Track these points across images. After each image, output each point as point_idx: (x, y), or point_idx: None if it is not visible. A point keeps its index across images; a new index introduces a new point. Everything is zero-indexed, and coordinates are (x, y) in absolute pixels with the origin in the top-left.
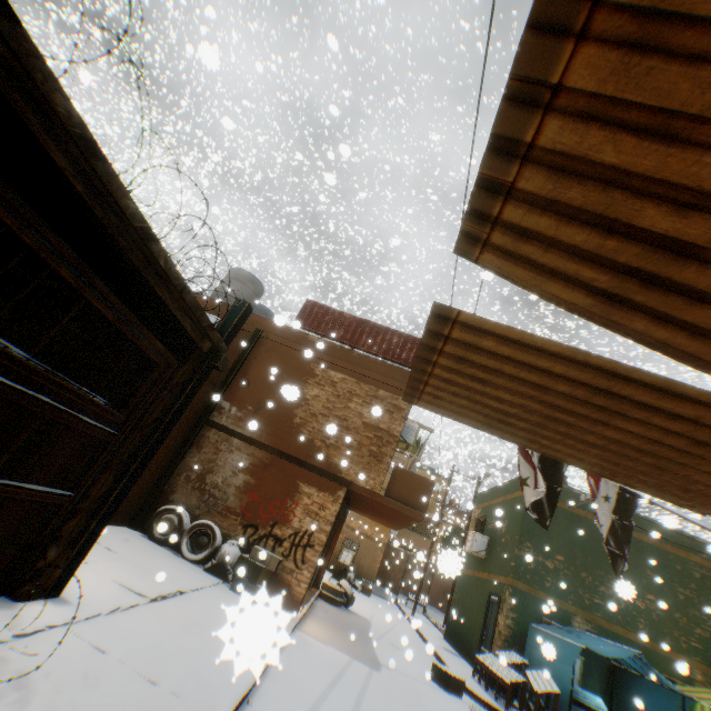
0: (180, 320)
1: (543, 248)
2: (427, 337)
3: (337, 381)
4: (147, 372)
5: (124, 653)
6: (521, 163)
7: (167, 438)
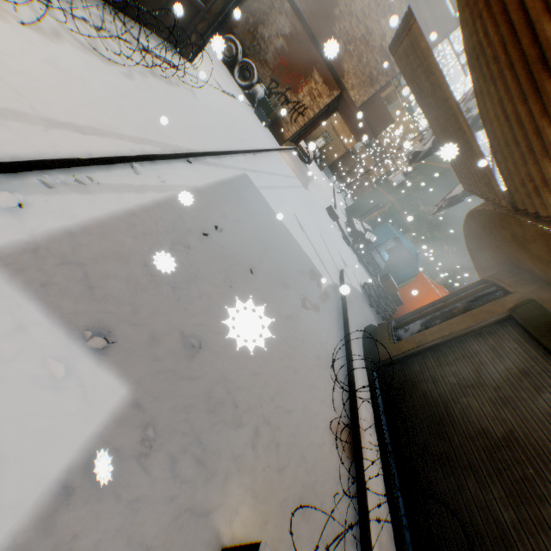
0: None
1: (463, 10)
2: (404, 22)
3: None
4: None
5: (217, 106)
6: None
7: None
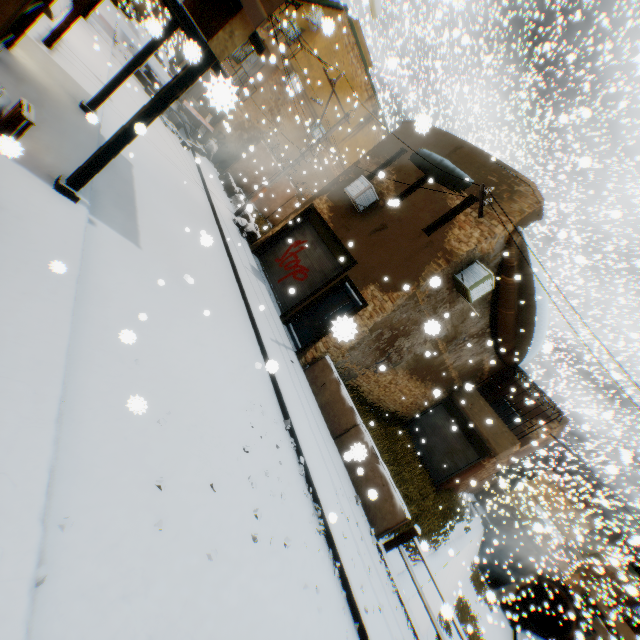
0: None
1: None
2: None
3: None
4: None
5: None
6: None
7: None
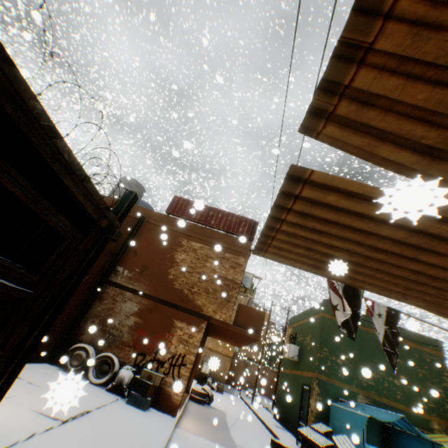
0: (83, 203)
1: (382, 113)
2: (280, 198)
3: (197, 249)
4: (56, 243)
5: None
6: (383, 21)
7: (77, 295)
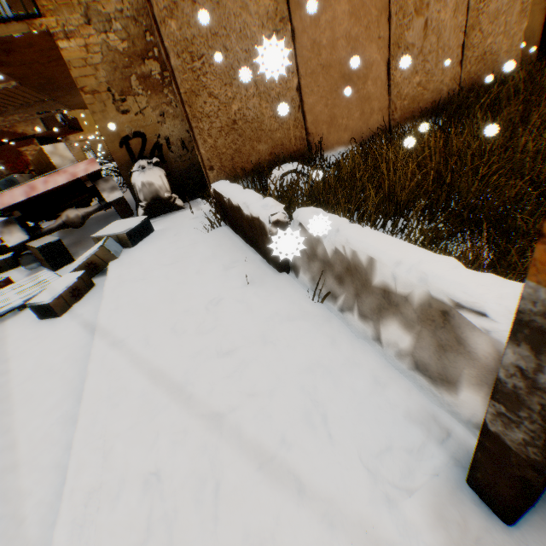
0: None
1: None
2: None
3: None
4: None
5: None
6: None
7: None
